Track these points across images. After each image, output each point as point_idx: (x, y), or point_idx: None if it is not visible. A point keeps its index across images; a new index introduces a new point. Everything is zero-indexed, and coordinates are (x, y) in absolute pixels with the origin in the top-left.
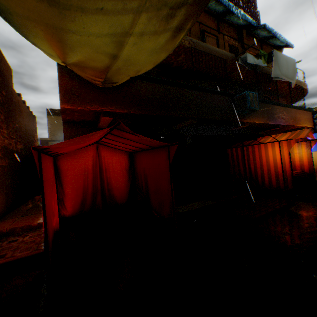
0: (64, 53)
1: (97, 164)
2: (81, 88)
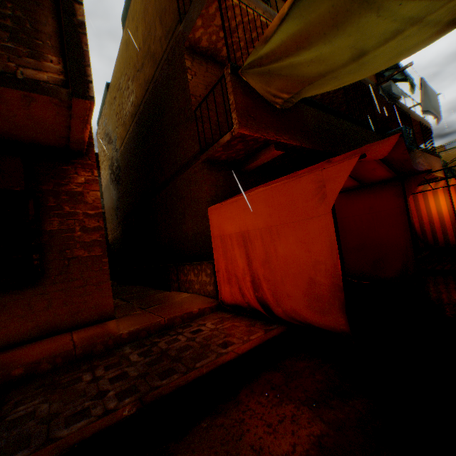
0: (308, 46)
1: None
2: (255, 108)
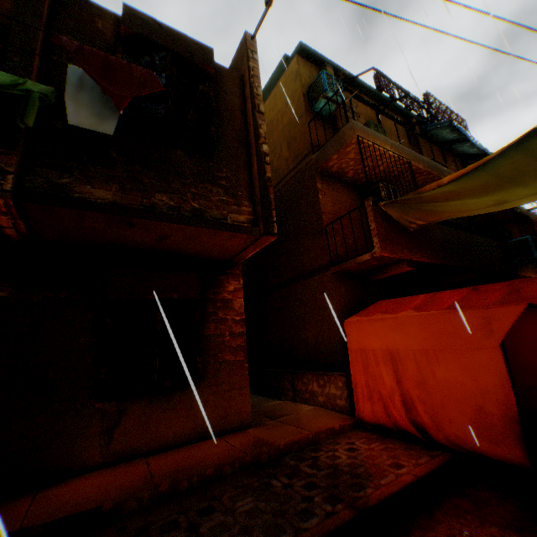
0: (456, 199)
1: None
2: (391, 231)
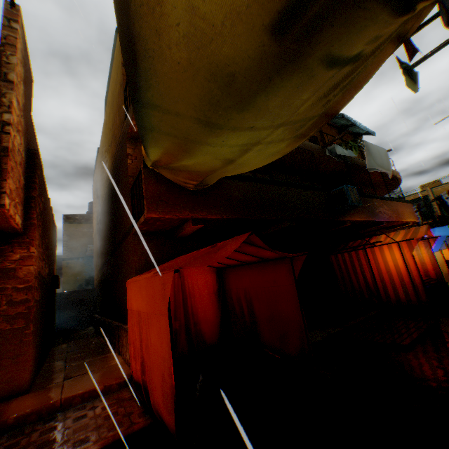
0: (177, 160)
1: (180, 287)
2: (169, 192)
